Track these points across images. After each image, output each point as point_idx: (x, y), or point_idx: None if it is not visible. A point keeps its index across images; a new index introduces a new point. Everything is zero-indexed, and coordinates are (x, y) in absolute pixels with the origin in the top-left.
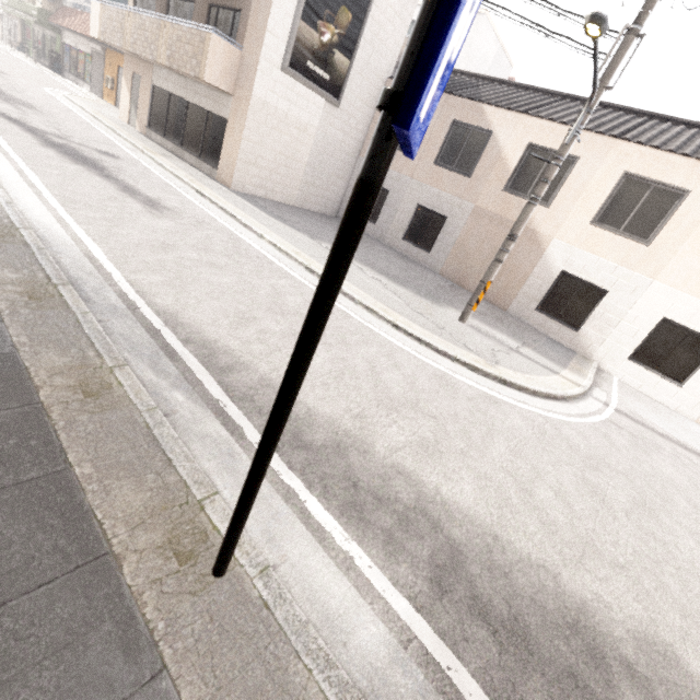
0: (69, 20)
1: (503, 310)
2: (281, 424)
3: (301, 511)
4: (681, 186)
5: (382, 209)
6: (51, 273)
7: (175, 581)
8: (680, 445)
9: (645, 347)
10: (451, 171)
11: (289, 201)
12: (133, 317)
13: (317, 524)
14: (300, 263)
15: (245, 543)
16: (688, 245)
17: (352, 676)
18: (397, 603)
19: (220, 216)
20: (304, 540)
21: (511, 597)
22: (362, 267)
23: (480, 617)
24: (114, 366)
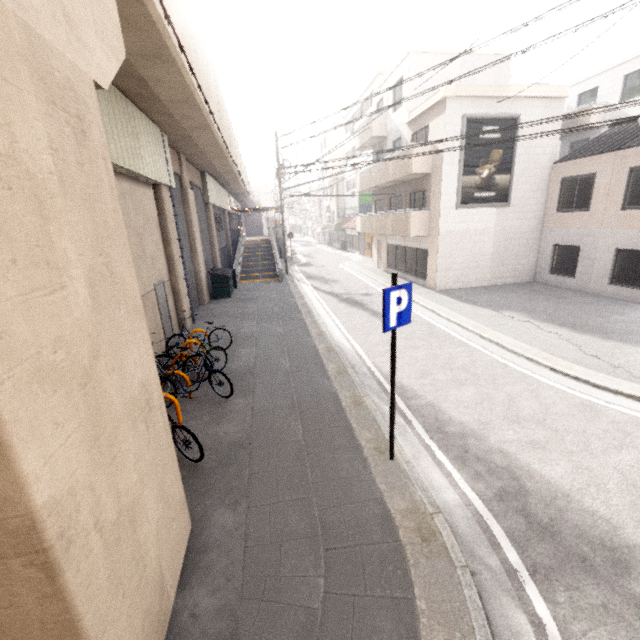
0: (348, 223)
1: None
2: (392, 397)
3: (431, 454)
4: None
5: (577, 263)
6: (344, 363)
7: (377, 457)
8: None
9: None
10: None
11: (483, 284)
12: (372, 378)
13: (438, 460)
14: (475, 333)
15: (402, 454)
16: None
17: (436, 502)
18: (469, 493)
19: (424, 313)
20: (429, 463)
21: (556, 519)
22: (540, 324)
23: (522, 515)
24: (363, 396)
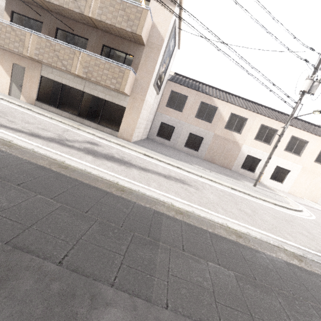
0: None
1: (230, 169)
2: None
3: None
4: (276, 128)
5: (172, 134)
6: None
7: None
8: (308, 206)
9: (272, 174)
10: (203, 120)
11: (140, 138)
12: None
13: None
14: (228, 186)
15: None
16: (279, 145)
17: None
18: None
19: (177, 170)
20: None
21: None
22: (216, 173)
23: None
24: None
